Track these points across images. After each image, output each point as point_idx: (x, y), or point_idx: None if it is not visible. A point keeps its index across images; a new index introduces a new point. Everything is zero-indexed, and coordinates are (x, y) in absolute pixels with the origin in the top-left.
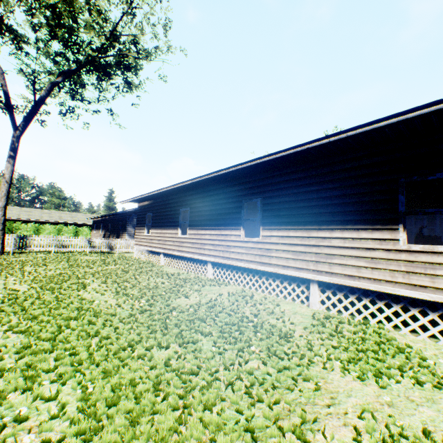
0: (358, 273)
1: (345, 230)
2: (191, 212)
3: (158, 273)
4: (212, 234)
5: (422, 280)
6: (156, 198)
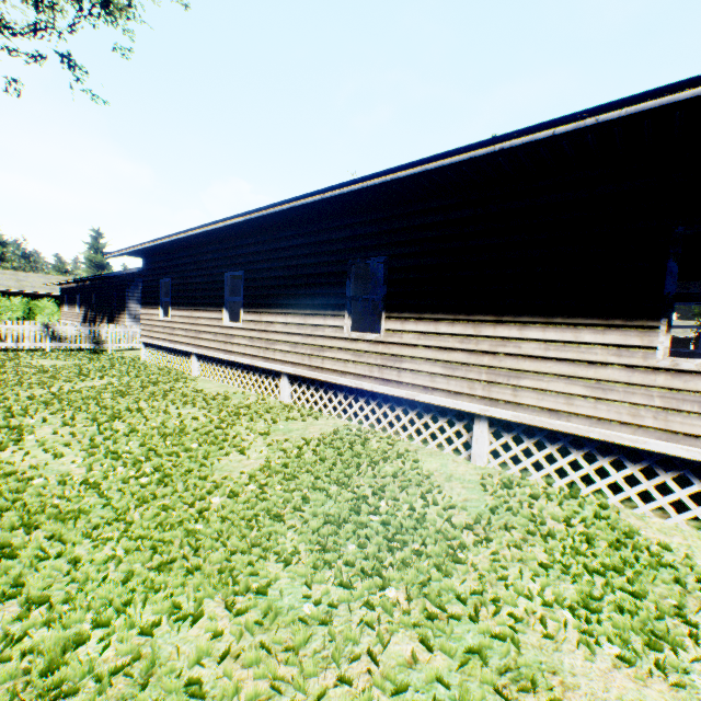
0: (569, 406)
1: (551, 327)
2: (247, 280)
3: (186, 395)
4: (288, 324)
5: (692, 425)
6: (176, 249)
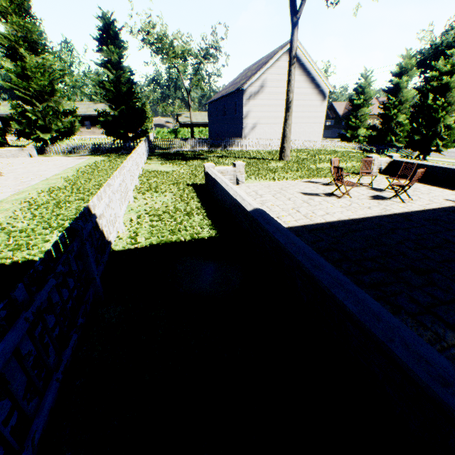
0: None
1: None
2: None
3: None
4: None
5: None
6: None
